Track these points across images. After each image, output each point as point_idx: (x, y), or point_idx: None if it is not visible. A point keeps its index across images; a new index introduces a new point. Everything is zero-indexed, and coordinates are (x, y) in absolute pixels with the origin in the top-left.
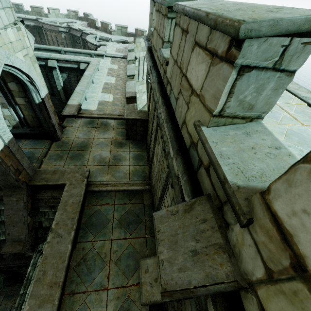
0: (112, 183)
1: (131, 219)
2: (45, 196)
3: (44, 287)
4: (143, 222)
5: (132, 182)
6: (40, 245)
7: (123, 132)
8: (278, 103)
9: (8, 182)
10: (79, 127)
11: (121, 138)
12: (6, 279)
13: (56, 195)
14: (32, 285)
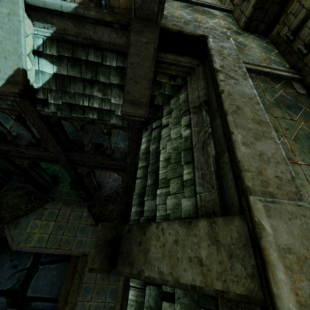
0: (250, 63)
1: (289, 103)
2: (168, 57)
3: (249, 122)
4: (307, 110)
5: (275, 68)
6: (154, 123)
7: (234, 23)
8: None
9: (146, 1)
10: (178, 7)
11: (234, 27)
12: (73, 182)
13: (181, 59)
14: (230, 115)
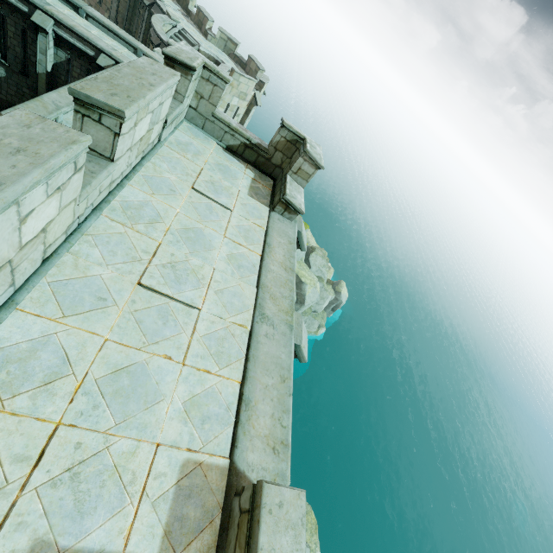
0: None
1: None
2: None
3: None
4: None
5: None
6: None
7: None
8: (203, 312)
9: None
10: None
11: None
12: None
13: None
14: None
